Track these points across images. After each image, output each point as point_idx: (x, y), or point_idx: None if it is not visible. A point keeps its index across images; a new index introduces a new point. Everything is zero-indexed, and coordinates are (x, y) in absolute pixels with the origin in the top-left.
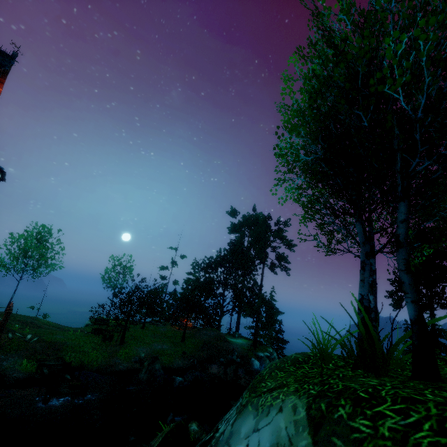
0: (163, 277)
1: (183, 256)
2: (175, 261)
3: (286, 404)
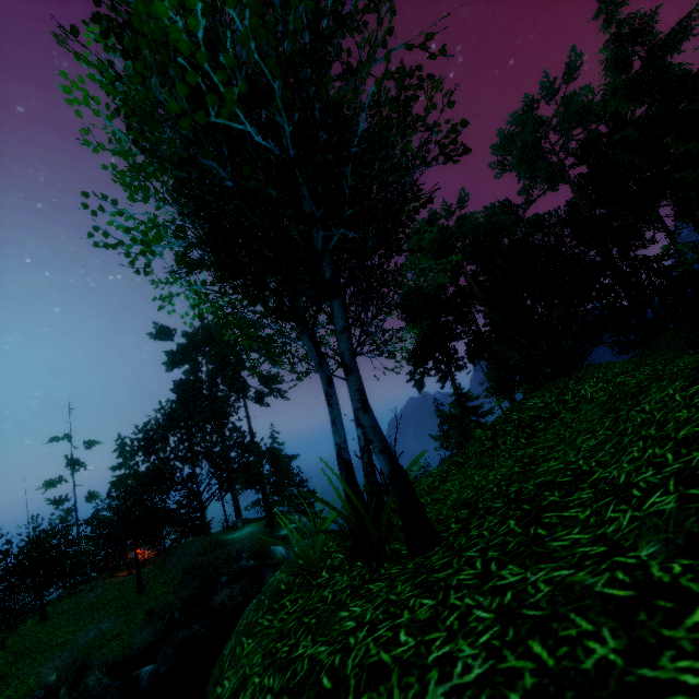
0: (59, 500)
1: (90, 444)
2: (76, 459)
3: None
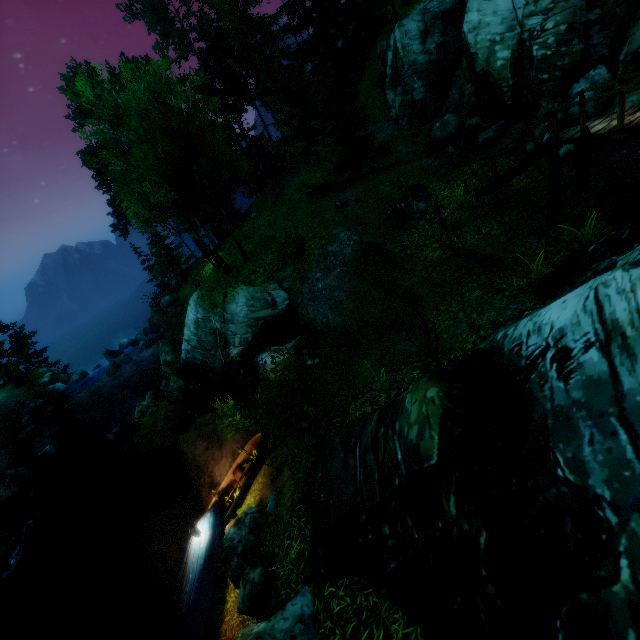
0: None
1: None
2: None
3: (238, 292)
